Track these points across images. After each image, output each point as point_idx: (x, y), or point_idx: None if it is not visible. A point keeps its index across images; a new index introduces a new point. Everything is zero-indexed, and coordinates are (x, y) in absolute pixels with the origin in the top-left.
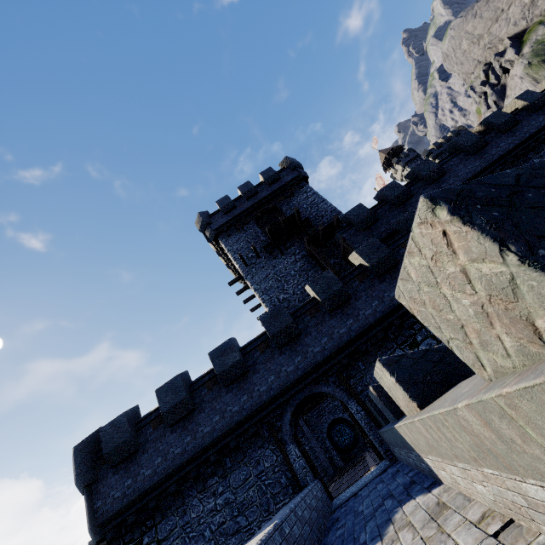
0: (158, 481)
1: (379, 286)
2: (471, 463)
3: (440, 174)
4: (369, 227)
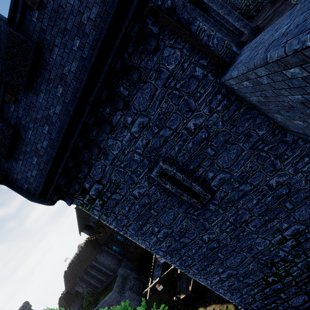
0: (61, 145)
1: None
2: None
3: None
4: None
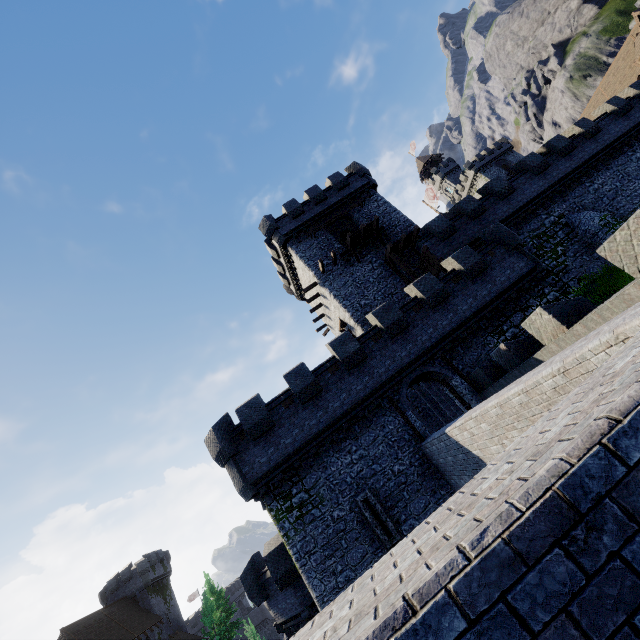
0: (300, 446)
1: (472, 287)
2: None
3: (510, 191)
4: (448, 238)
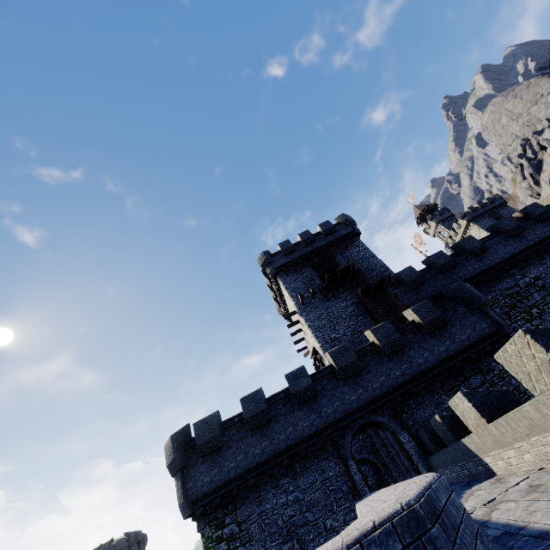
0: (241, 473)
1: (430, 341)
2: (524, 439)
3: (482, 250)
4: (417, 287)
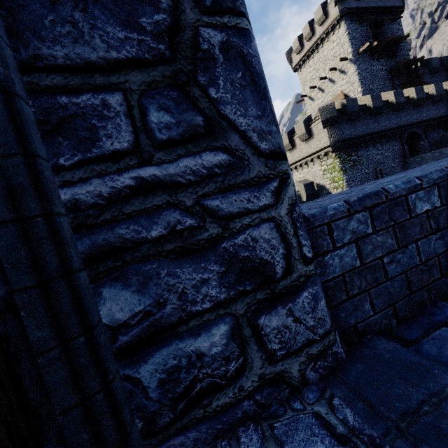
0: (365, 135)
1: None
2: None
3: None
4: (432, 74)
